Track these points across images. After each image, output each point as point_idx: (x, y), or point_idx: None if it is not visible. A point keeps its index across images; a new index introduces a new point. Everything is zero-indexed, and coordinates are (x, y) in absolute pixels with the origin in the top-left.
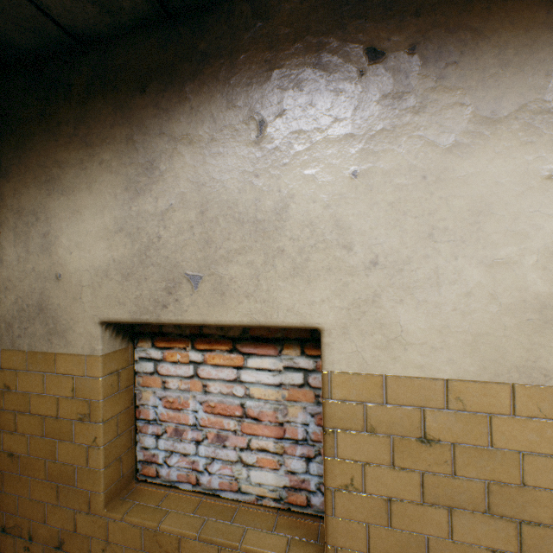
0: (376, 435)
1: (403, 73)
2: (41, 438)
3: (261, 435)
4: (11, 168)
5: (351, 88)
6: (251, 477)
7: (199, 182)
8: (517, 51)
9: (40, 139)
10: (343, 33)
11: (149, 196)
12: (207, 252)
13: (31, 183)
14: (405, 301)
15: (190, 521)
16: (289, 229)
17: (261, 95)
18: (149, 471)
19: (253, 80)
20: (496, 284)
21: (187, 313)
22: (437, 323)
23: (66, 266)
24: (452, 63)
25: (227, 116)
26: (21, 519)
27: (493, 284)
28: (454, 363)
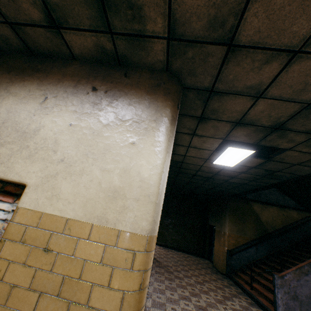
0: (25, 244)
1: (101, 97)
2: None
3: None
4: None
5: (83, 96)
6: None
7: (10, 111)
8: (135, 102)
9: None
10: (88, 80)
11: None
12: None
13: None
14: (67, 179)
15: None
16: (36, 138)
17: (52, 88)
18: None
19: (51, 83)
20: (102, 178)
21: None
22: (75, 191)
23: None
24: (116, 99)
25: (35, 91)
26: None
27: (102, 178)
28: (75, 210)
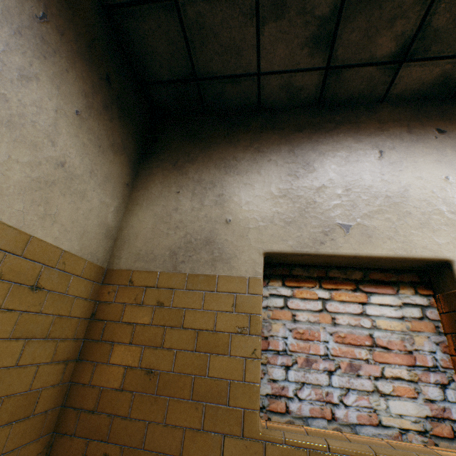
0: None
1: None
2: (190, 352)
3: (390, 366)
4: (197, 158)
5: (431, 142)
6: (388, 410)
7: (342, 175)
8: None
9: (223, 146)
10: (420, 122)
11: (306, 179)
12: (354, 211)
13: (212, 167)
14: None
15: (354, 445)
16: (411, 202)
17: (378, 140)
18: (274, 408)
19: (372, 134)
20: None
21: (341, 247)
22: None
23: (236, 214)
24: None
25: (358, 147)
26: (145, 453)
27: None
28: None
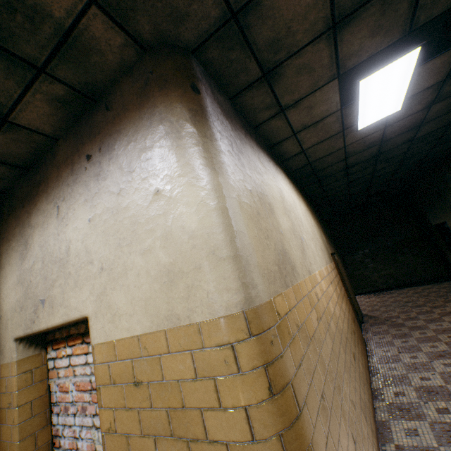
0: (116, 385)
1: (99, 162)
2: None
3: None
4: None
5: (84, 177)
6: None
7: (41, 246)
8: (133, 134)
9: None
10: (78, 152)
11: (27, 260)
12: (46, 284)
13: None
14: (116, 288)
15: None
16: (71, 260)
17: (57, 193)
18: (59, 443)
19: (54, 187)
20: (148, 264)
21: (42, 323)
22: (130, 298)
23: (3, 309)
24: (113, 150)
25: (48, 208)
26: None
27: (147, 265)
28: (140, 322)
